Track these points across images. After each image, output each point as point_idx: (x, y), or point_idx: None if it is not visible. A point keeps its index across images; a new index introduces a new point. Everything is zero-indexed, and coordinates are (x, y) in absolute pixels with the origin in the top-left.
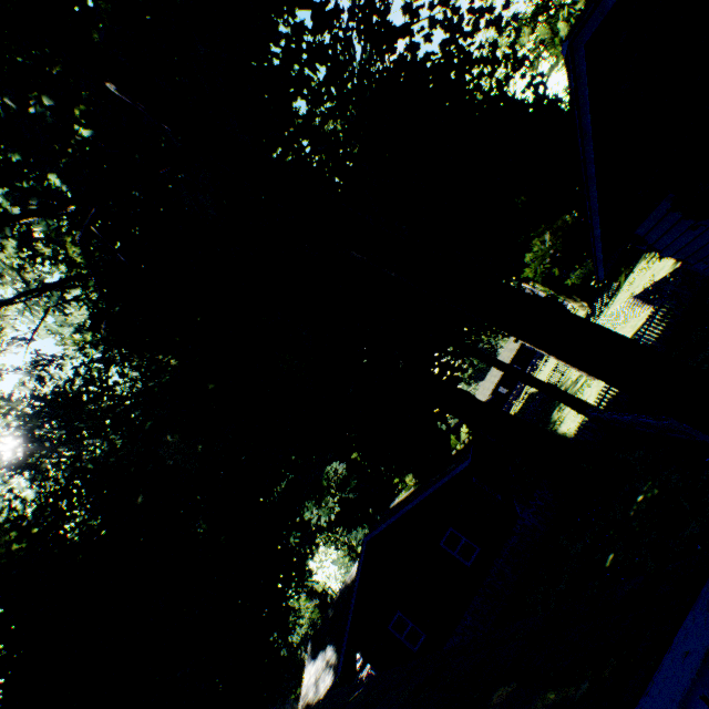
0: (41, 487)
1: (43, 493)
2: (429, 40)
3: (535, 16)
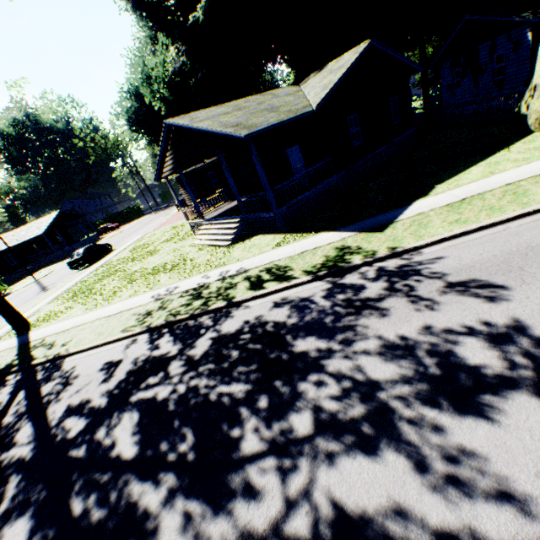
0: None
1: None
2: None
3: None
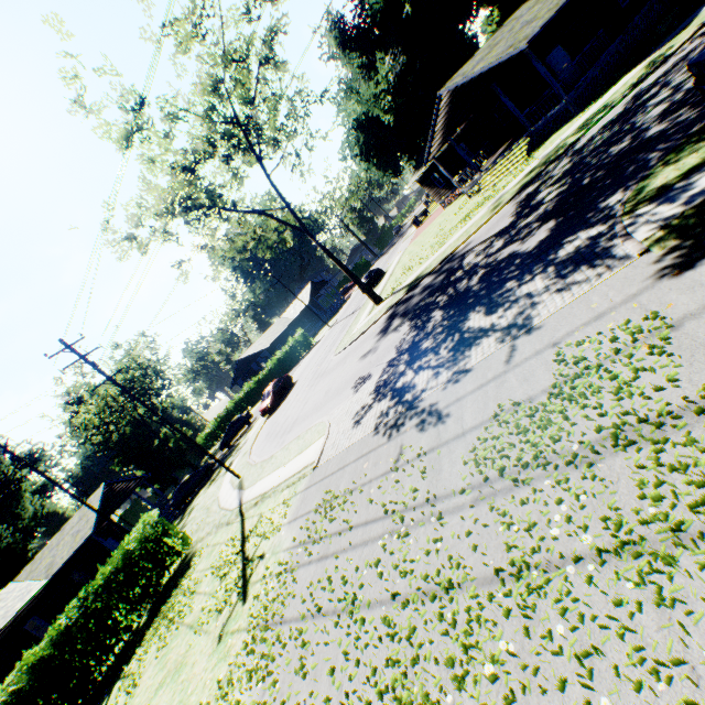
0: None
1: None
2: None
3: None
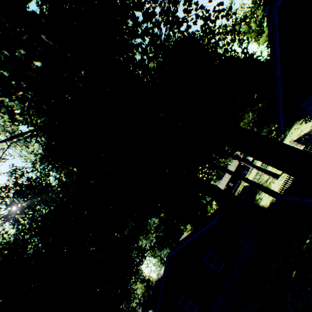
0: (17, 228)
1: (18, 231)
2: (195, 24)
3: (240, 22)
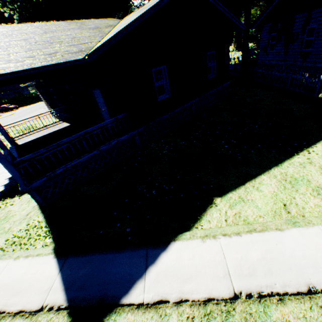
0: None
1: None
2: None
3: None
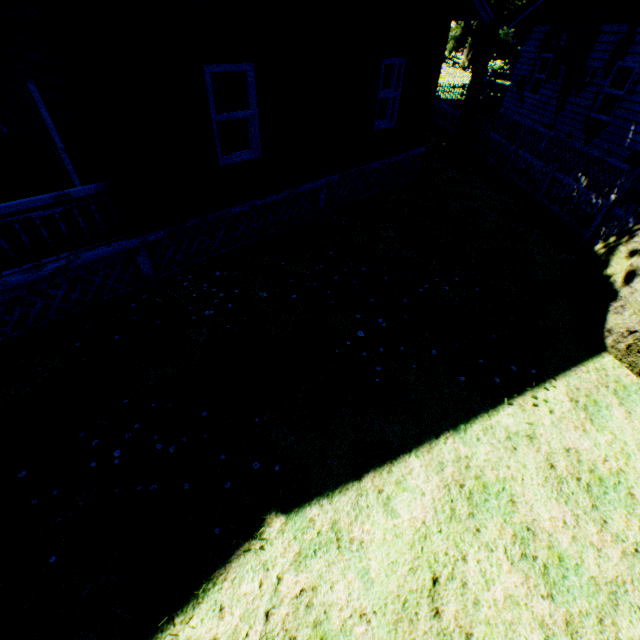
0: None
1: None
2: None
3: None
